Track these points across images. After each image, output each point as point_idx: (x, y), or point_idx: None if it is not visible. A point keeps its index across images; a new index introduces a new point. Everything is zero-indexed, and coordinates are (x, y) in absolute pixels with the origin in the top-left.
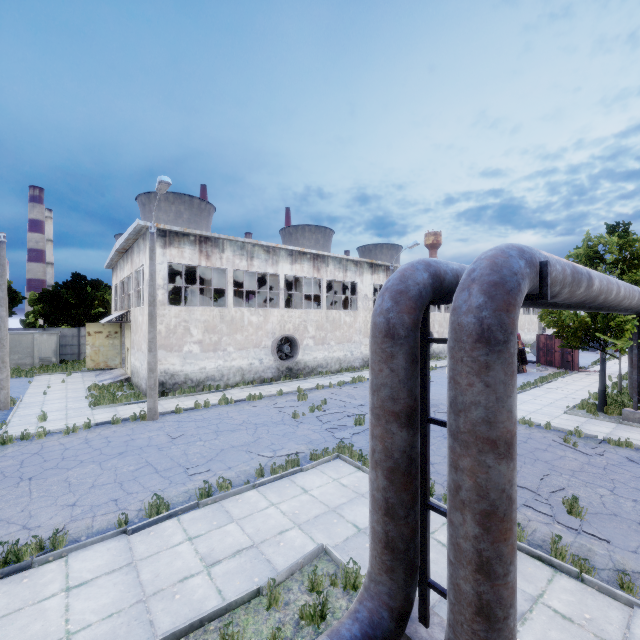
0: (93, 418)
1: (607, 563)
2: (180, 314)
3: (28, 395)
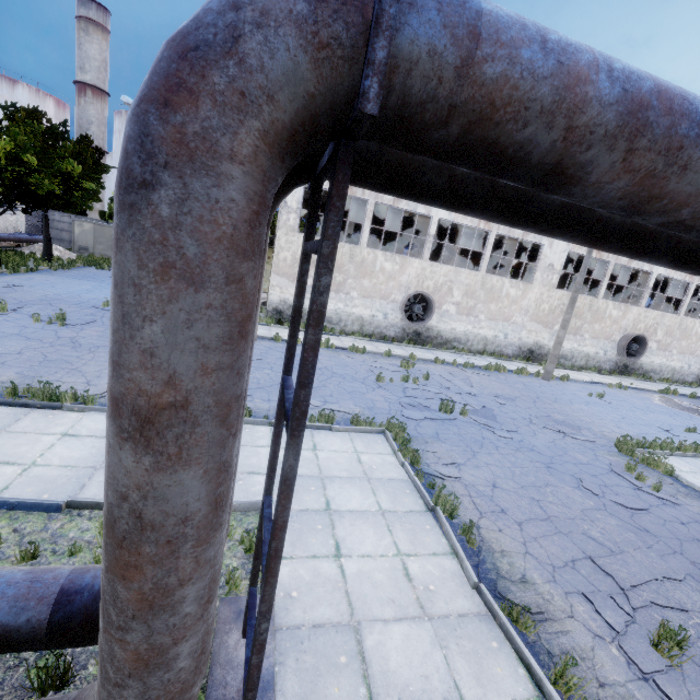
0: None
1: None
2: None
3: None
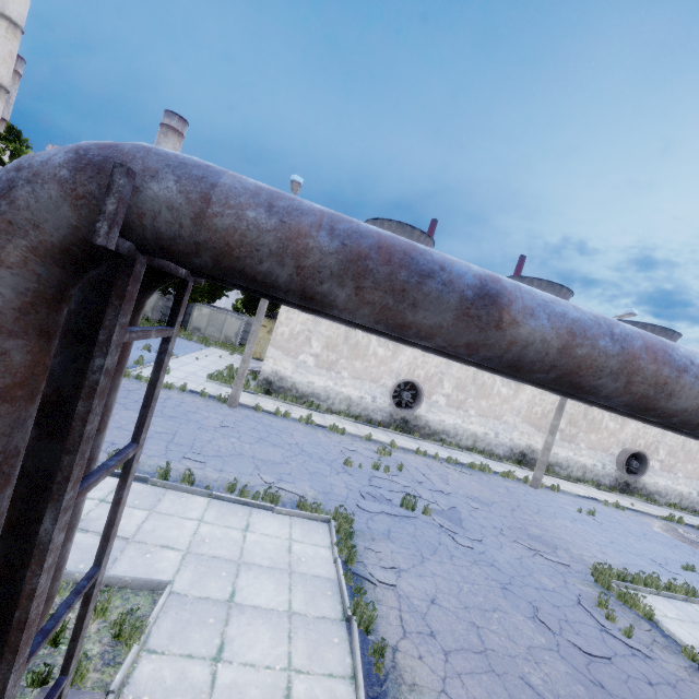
0: (197, 386)
1: None
2: (307, 322)
3: (187, 356)
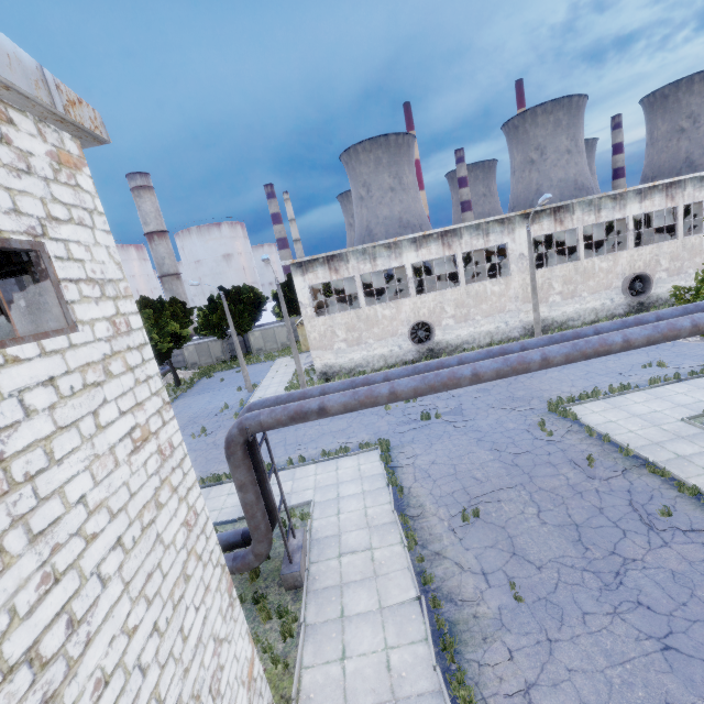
0: None
1: (437, 548)
2: (326, 322)
3: (265, 379)
